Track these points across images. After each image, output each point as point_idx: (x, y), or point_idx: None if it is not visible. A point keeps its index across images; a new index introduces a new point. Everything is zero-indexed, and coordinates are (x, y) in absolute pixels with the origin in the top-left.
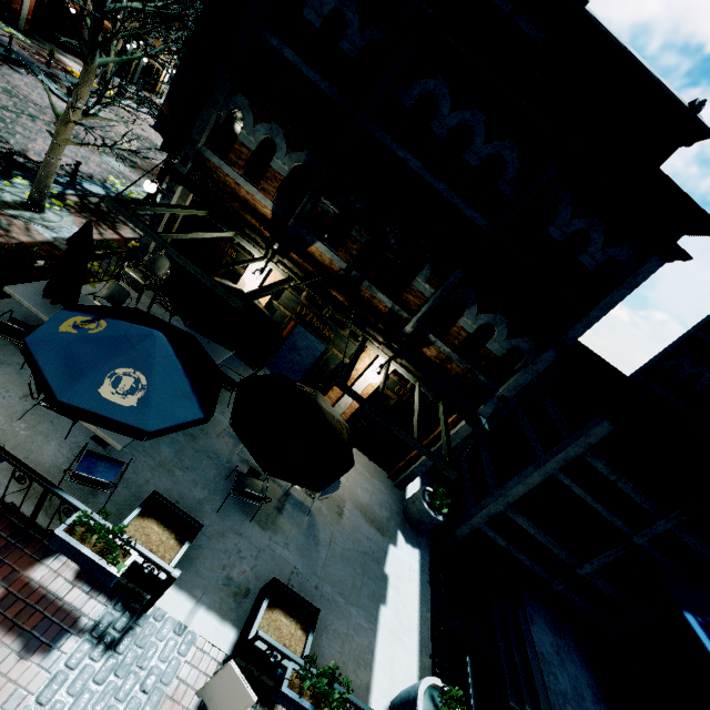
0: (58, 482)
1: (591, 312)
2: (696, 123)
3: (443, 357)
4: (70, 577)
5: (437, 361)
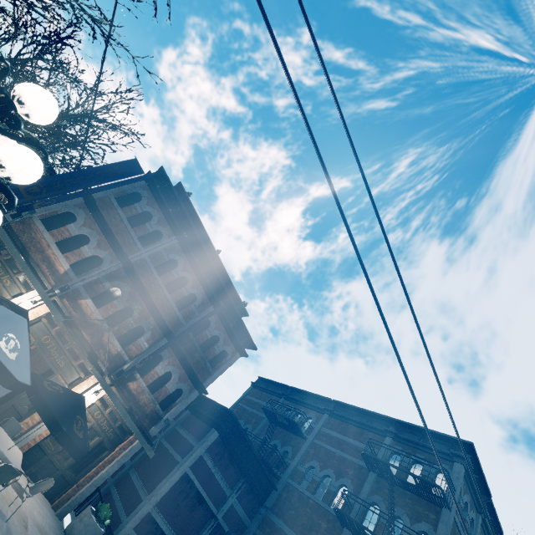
0: None
1: (215, 373)
2: (245, 309)
3: (140, 390)
4: None
5: (135, 392)
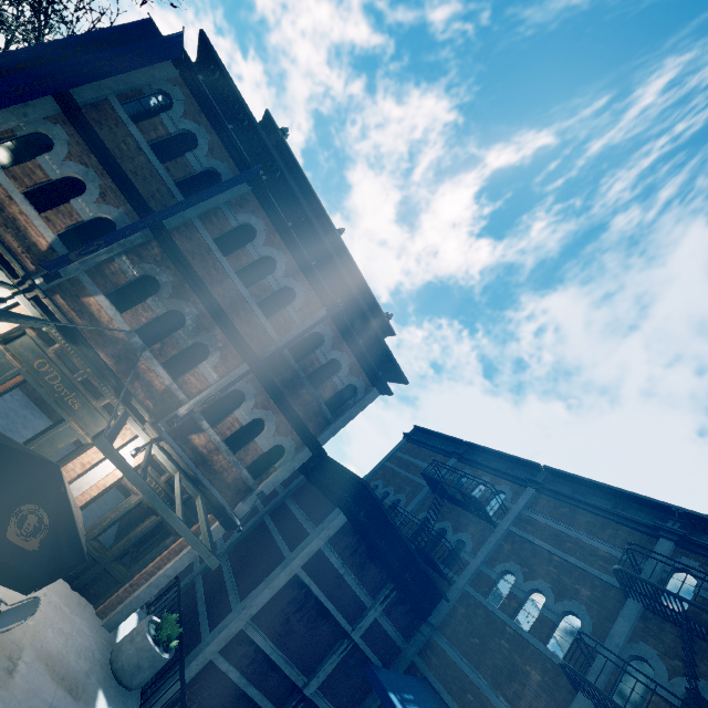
0: None
1: (338, 421)
2: (388, 325)
3: (211, 447)
4: None
5: (205, 450)
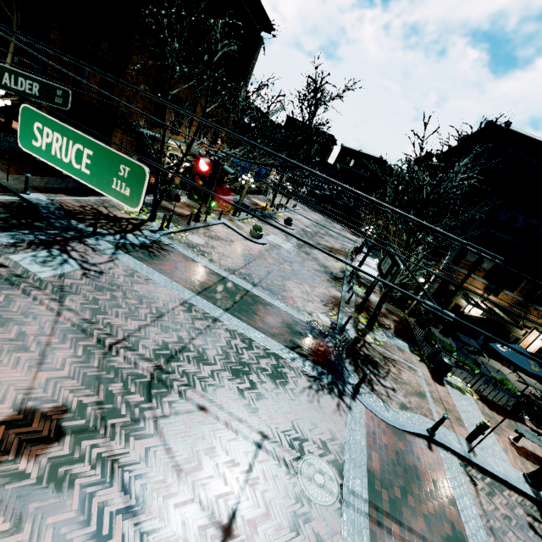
0: (498, 398)
1: None
2: None
3: None
4: (533, 426)
5: None
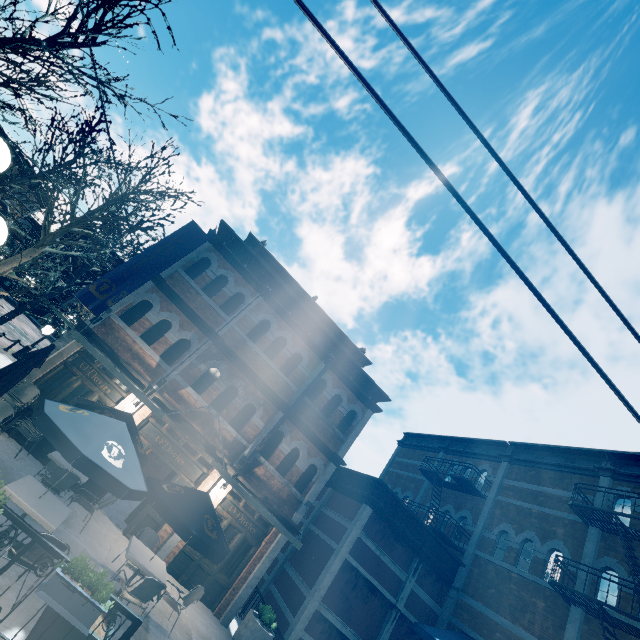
0: None
1: (348, 439)
2: (364, 357)
3: (269, 475)
4: None
5: (265, 478)
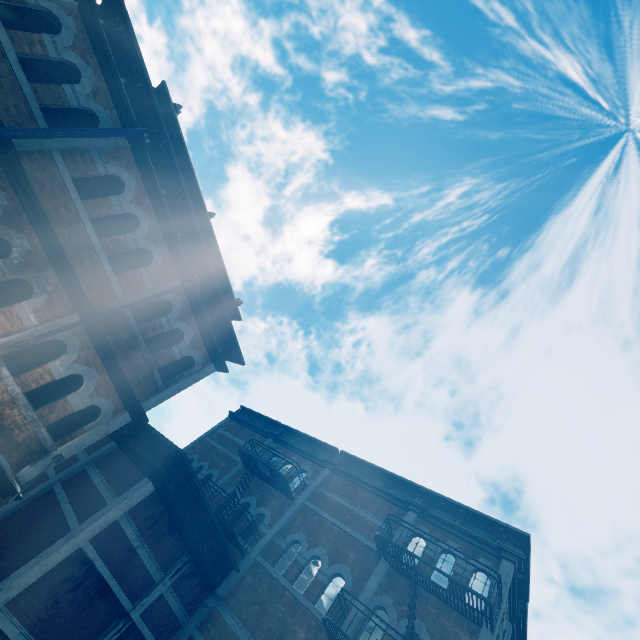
0: None
1: (168, 390)
2: (237, 310)
3: (6, 399)
4: None
5: None
